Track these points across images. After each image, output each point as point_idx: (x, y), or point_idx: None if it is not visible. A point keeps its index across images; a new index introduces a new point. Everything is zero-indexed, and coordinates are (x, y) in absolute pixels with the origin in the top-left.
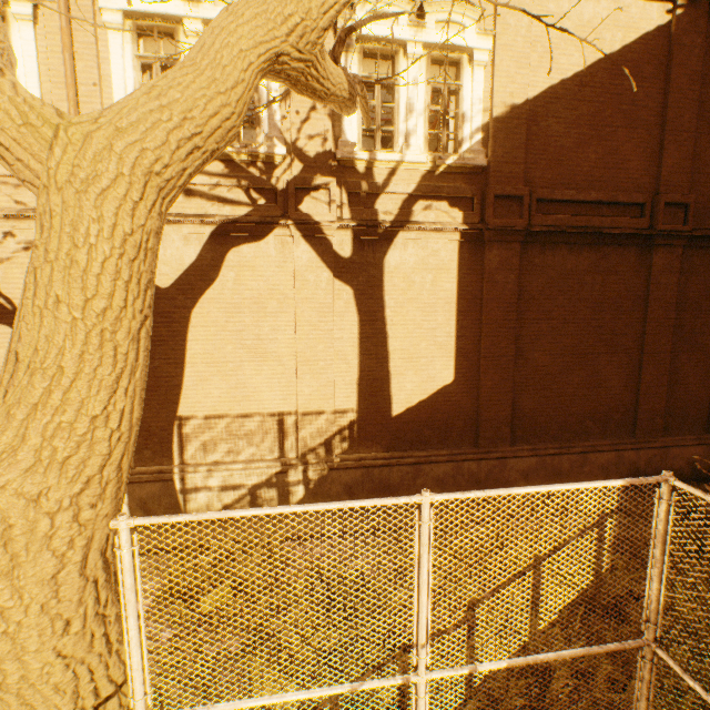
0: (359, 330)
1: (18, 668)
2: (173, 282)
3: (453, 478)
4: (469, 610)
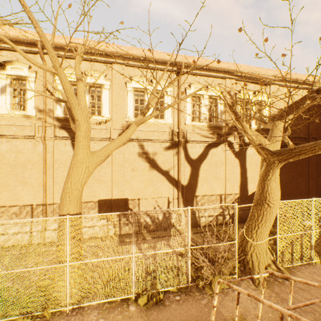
0: (240, 171)
1: (272, 221)
2: (196, 158)
3: None
4: (319, 219)
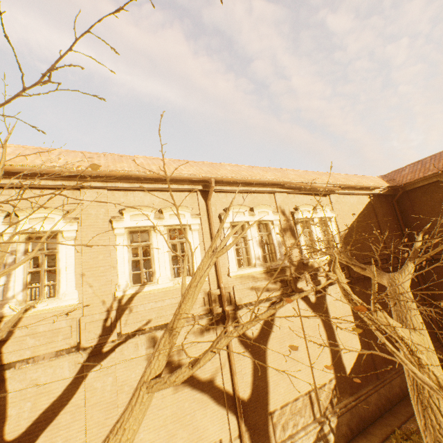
0: (326, 334)
1: None
2: (257, 334)
3: (379, 400)
4: None
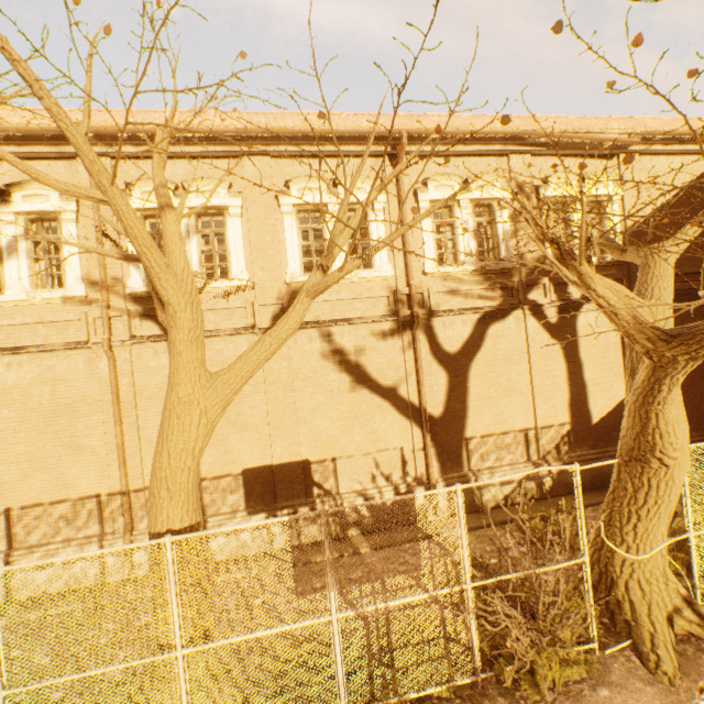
0: (566, 368)
1: (673, 501)
2: (458, 350)
3: None
4: None
